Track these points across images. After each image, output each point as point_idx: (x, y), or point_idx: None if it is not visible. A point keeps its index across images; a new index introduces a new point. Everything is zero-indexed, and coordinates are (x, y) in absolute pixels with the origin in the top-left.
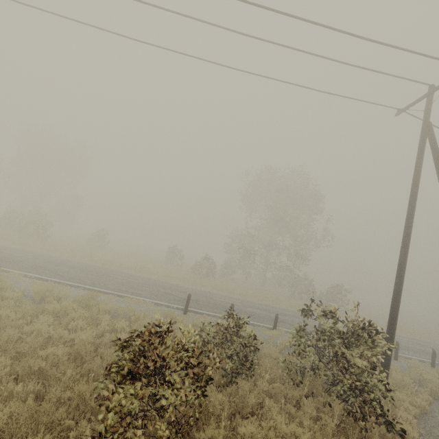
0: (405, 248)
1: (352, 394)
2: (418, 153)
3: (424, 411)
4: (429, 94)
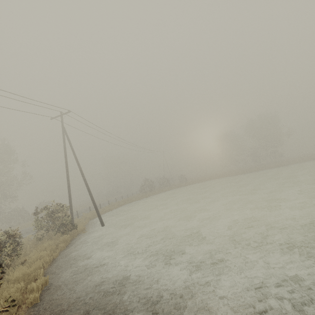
0: (68, 174)
1: (63, 227)
2: (63, 138)
3: (87, 224)
4: (61, 115)
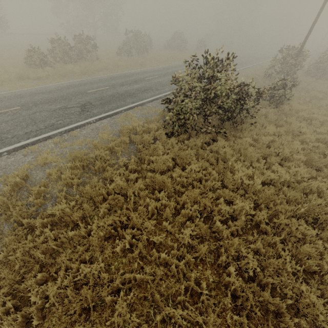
0: None
1: None
2: None
3: None
4: None
